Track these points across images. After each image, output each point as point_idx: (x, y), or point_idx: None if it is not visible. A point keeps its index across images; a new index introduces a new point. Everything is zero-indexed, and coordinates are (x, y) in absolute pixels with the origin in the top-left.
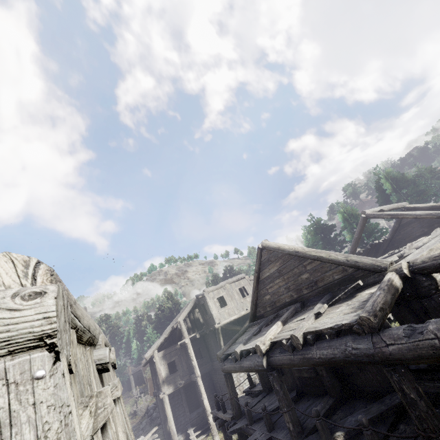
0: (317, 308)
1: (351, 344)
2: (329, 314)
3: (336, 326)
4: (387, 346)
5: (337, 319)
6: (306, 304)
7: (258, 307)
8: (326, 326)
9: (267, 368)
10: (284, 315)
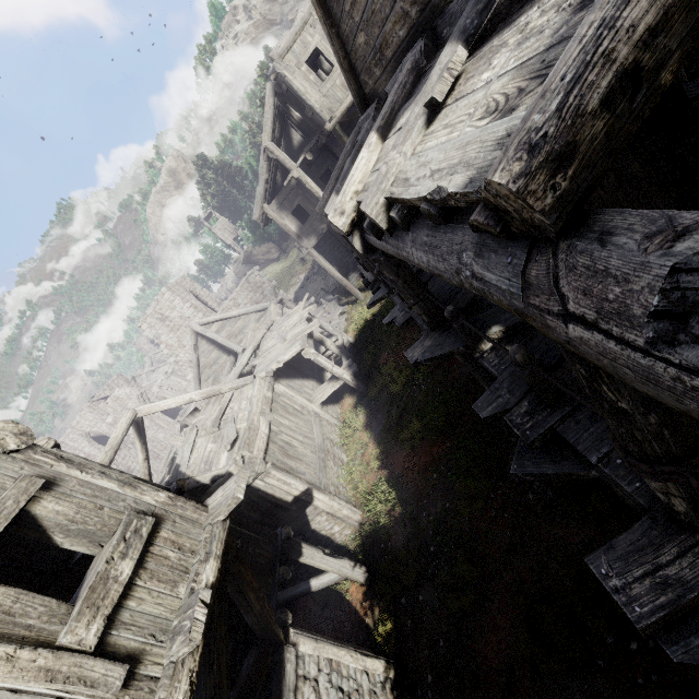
0: (438, 72)
1: (471, 262)
2: (457, 104)
3: (436, 197)
4: (564, 322)
5: (451, 154)
6: (440, 38)
7: (358, 75)
8: (416, 191)
9: (366, 252)
10: (386, 106)
